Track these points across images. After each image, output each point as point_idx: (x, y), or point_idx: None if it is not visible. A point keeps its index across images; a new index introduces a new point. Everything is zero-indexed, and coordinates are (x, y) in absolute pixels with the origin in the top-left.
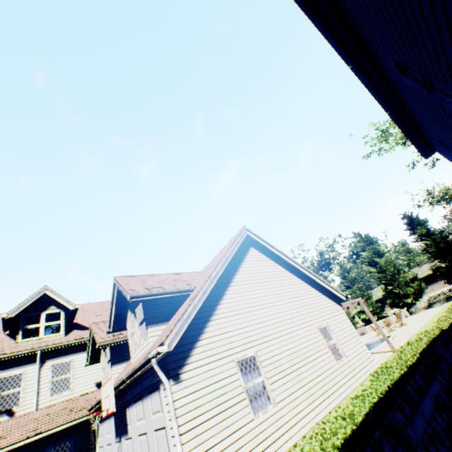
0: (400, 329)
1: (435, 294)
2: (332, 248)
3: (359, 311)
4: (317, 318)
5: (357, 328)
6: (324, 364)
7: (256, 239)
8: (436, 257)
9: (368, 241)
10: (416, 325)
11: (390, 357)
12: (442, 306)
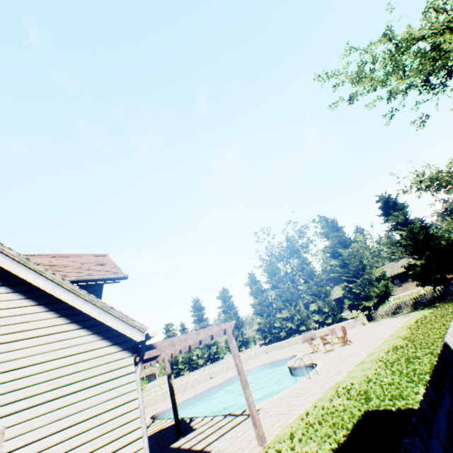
0: (337, 353)
1: (409, 293)
2: (303, 234)
3: (314, 310)
4: None
5: (307, 332)
6: None
7: None
8: (411, 252)
9: (334, 227)
10: (354, 356)
11: None
12: (406, 318)
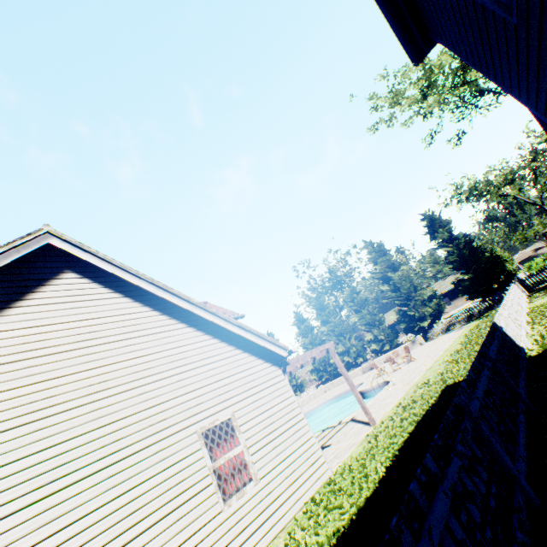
0: (405, 369)
1: (458, 310)
2: (345, 262)
3: (370, 340)
4: (208, 407)
5: (366, 362)
6: (182, 528)
7: (78, 253)
8: (458, 268)
9: (381, 251)
10: (422, 366)
11: (362, 442)
12: (460, 330)
